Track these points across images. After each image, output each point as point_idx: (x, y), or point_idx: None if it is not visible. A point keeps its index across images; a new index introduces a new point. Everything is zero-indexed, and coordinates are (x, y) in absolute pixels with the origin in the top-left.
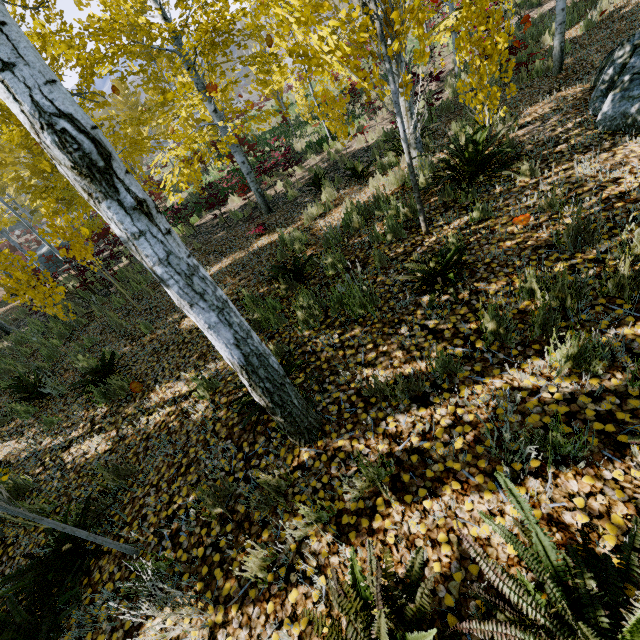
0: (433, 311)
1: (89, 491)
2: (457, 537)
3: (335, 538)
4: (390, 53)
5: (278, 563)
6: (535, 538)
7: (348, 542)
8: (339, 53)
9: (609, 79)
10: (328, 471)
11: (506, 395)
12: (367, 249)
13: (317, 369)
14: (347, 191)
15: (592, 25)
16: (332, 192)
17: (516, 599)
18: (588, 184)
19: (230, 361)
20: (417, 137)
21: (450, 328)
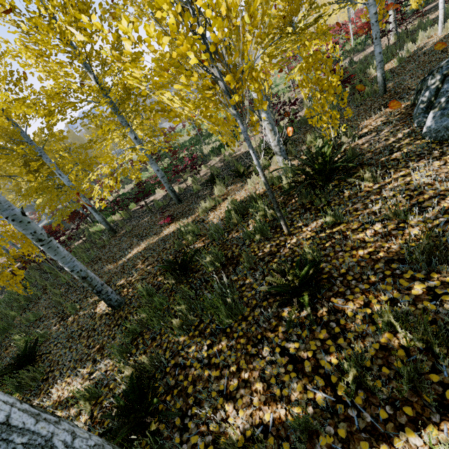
0: (293, 330)
1: None
2: None
3: None
4: (233, 103)
5: None
6: None
7: None
8: (187, 108)
9: (427, 100)
10: None
11: None
12: (241, 245)
13: (183, 392)
14: (233, 187)
15: (403, 60)
16: (221, 189)
17: None
18: (427, 192)
19: None
20: (281, 147)
21: (310, 358)
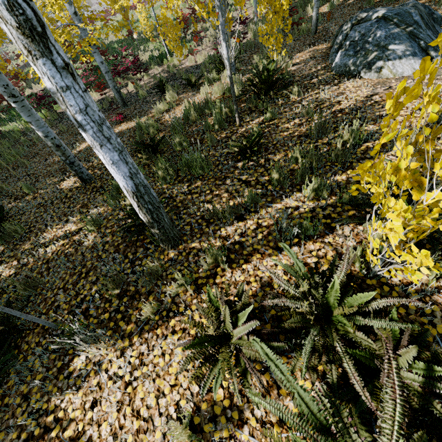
0: (245, 171)
1: (2, 302)
2: (259, 278)
3: (194, 291)
4: None
5: (161, 310)
6: (296, 264)
7: (202, 292)
8: None
9: (339, 42)
10: (187, 260)
11: (283, 211)
12: (202, 134)
13: (174, 207)
14: (184, 95)
15: (333, 6)
16: (174, 95)
17: (287, 288)
18: (326, 103)
19: (125, 189)
20: (232, 62)
21: (254, 180)
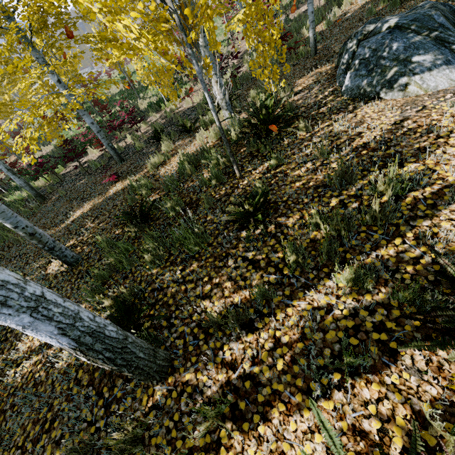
0: (250, 244)
1: None
2: None
3: None
4: (189, 41)
5: None
6: None
7: None
8: (144, 40)
9: (346, 62)
10: (178, 408)
11: (310, 315)
12: (198, 192)
13: (165, 305)
14: (181, 143)
15: (331, 23)
16: (169, 144)
17: None
18: (343, 137)
19: (60, 347)
20: (227, 101)
21: (264, 258)
